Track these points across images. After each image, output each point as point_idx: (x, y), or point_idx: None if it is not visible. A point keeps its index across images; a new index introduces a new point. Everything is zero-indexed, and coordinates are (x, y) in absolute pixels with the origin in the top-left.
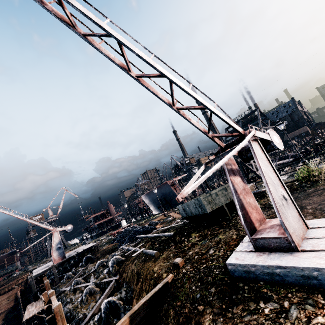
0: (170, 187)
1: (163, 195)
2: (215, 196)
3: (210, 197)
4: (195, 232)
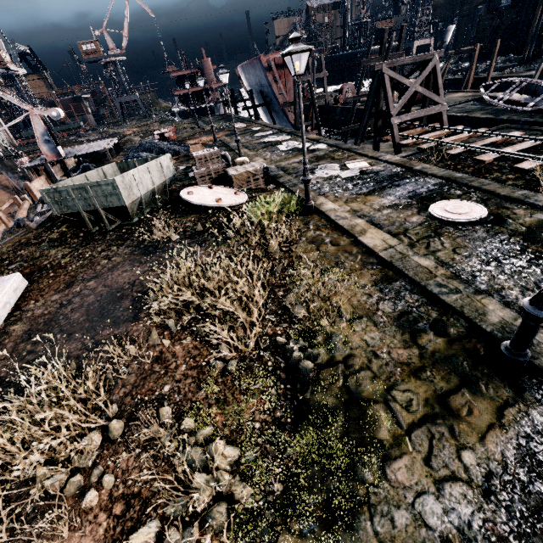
0: (266, 72)
1: (259, 84)
2: (67, 196)
3: (58, 195)
4: (68, 225)
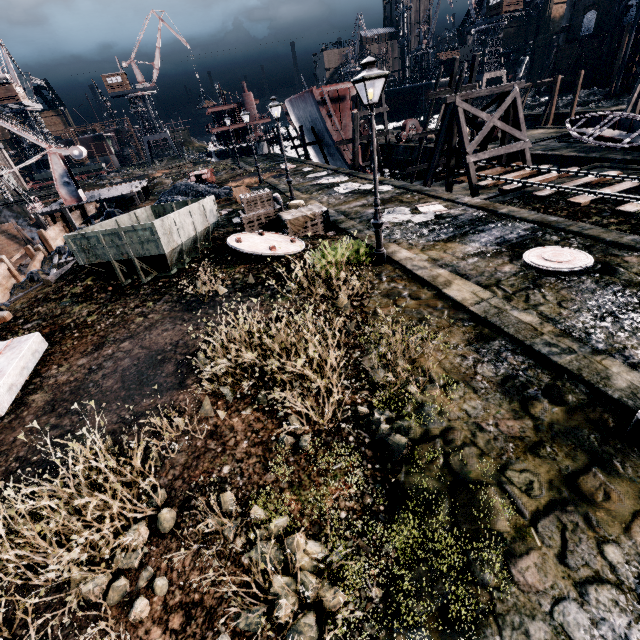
0: (319, 107)
1: (310, 119)
2: (97, 243)
3: (86, 242)
4: (94, 277)
